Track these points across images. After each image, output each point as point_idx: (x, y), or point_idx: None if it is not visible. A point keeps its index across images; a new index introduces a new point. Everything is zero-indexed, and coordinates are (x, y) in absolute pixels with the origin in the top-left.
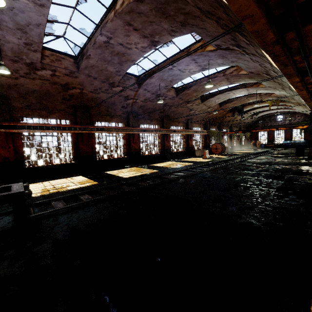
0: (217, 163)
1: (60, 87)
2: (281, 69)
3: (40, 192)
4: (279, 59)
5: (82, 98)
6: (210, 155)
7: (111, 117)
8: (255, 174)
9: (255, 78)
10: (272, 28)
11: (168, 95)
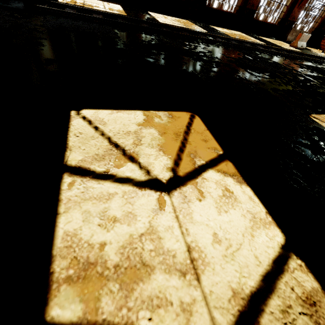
0: (296, 54)
1: None
2: None
3: (68, 1)
4: None
5: None
6: (311, 48)
7: None
8: (320, 77)
9: None
10: None
11: None
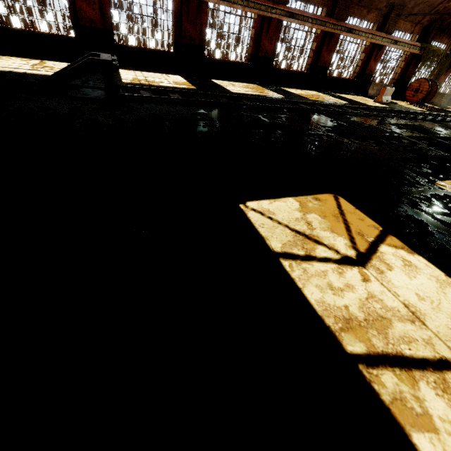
0: (386, 112)
1: None
2: None
3: (131, 80)
4: None
5: None
6: (396, 100)
7: None
8: (424, 138)
9: None
10: None
11: None
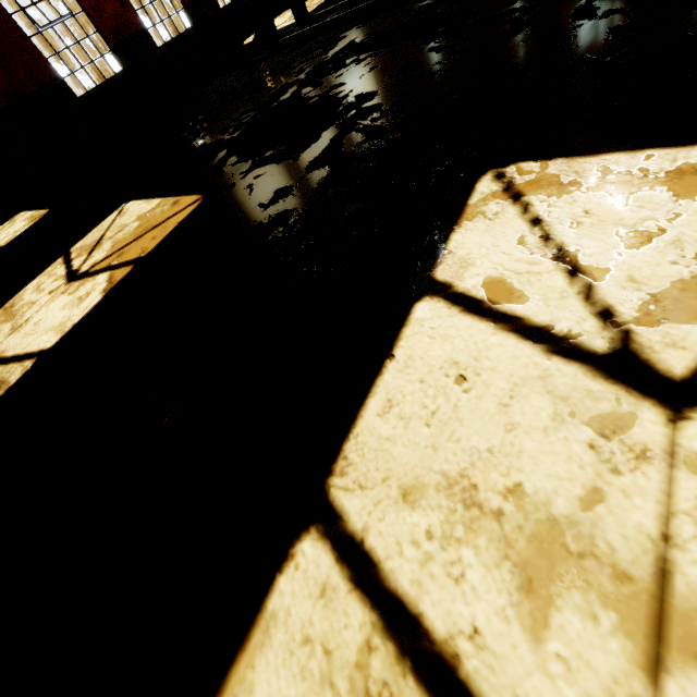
0: None
1: None
2: None
3: None
4: None
5: None
6: None
7: None
8: None
9: None
10: None
11: None
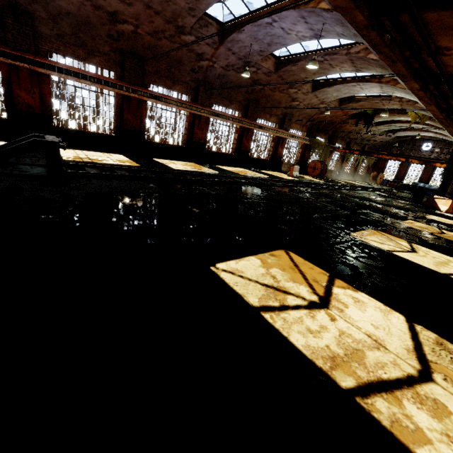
0: (299, 183)
1: (105, 16)
2: (389, 65)
3: (72, 158)
4: (382, 50)
5: (135, 41)
6: (302, 175)
7: (174, 83)
8: (330, 201)
9: (389, 70)
10: (358, 7)
11: (263, 67)
